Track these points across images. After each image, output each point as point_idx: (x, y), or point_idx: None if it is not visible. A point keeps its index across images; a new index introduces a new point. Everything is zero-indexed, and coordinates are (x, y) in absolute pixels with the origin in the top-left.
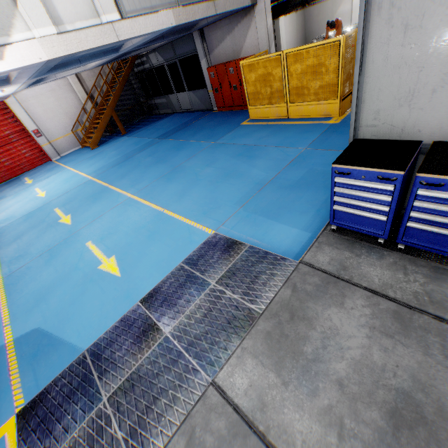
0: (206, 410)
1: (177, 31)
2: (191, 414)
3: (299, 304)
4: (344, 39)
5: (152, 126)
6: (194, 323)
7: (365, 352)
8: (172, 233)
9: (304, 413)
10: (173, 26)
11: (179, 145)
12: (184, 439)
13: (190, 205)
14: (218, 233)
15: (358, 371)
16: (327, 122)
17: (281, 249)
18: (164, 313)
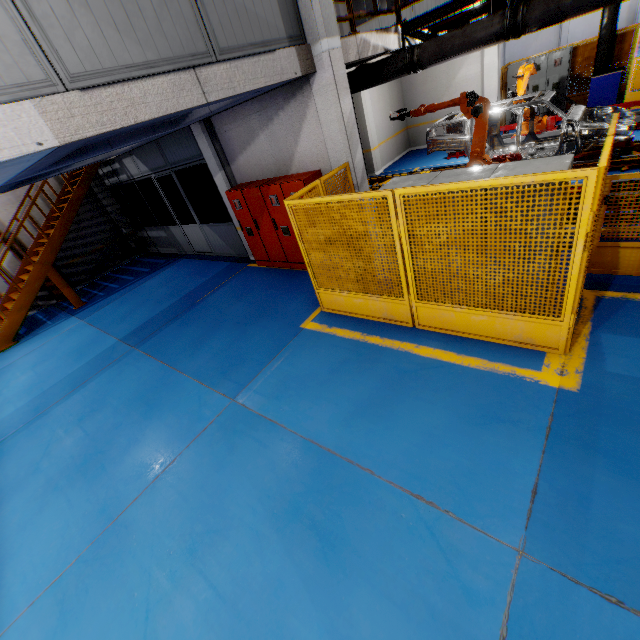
0: None
1: (147, 127)
2: None
3: None
4: (600, 176)
5: (133, 291)
6: None
7: None
8: None
9: None
10: (47, 146)
11: (154, 390)
12: None
13: None
14: None
15: None
16: (538, 379)
17: None
18: None
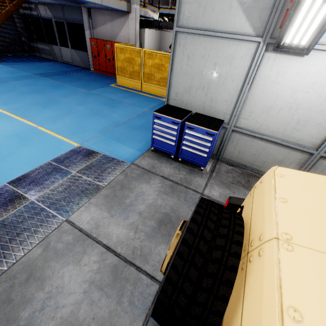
0: (60, 233)
1: (69, 0)
2: (48, 236)
3: (127, 182)
4: None
5: (31, 64)
6: (56, 193)
7: (154, 200)
8: (44, 142)
9: (120, 226)
10: None
11: (57, 85)
12: (41, 248)
13: (62, 127)
14: (82, 146)
15: (149, 208)
16: (162, 99)
17: (122, 158)
18: (32, 189)
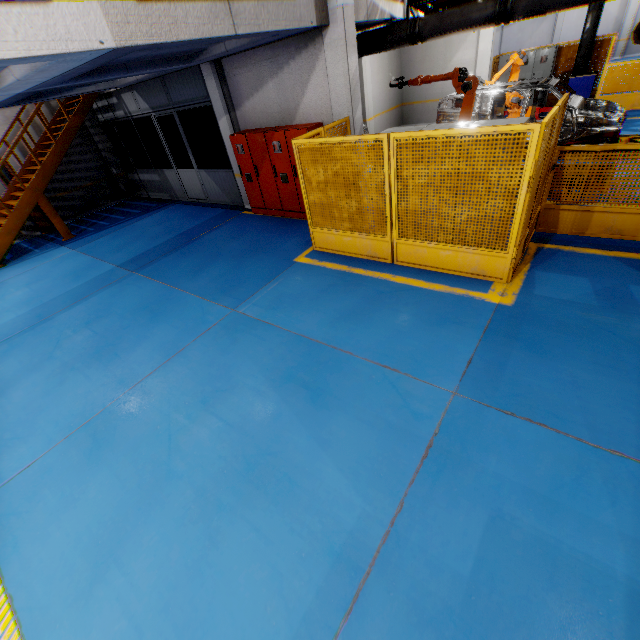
0: None
1: (162, 58)
2: None
3: None
4: (543, 131)
5: (125, 228)
6: None
7: None
8: None
9: None
10: (106, 46)
11: (159, 303)
12: None
13: None
14: None
15: None
16: (484, 298)
17: None
18: None
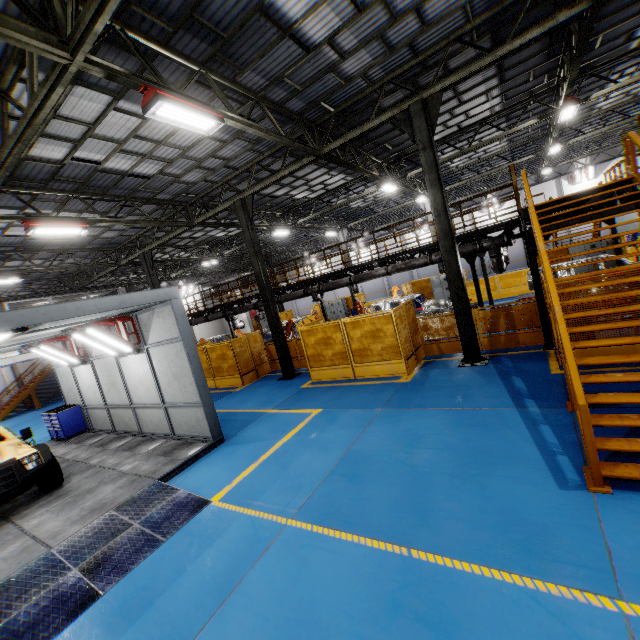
0: None
1: None
2: None
3: None
4: None
5: None
6: None
7: None
8: None
9: None
10: None
11: None
12: None
13: None
14: None
15: None
16: None
17: None
18: None
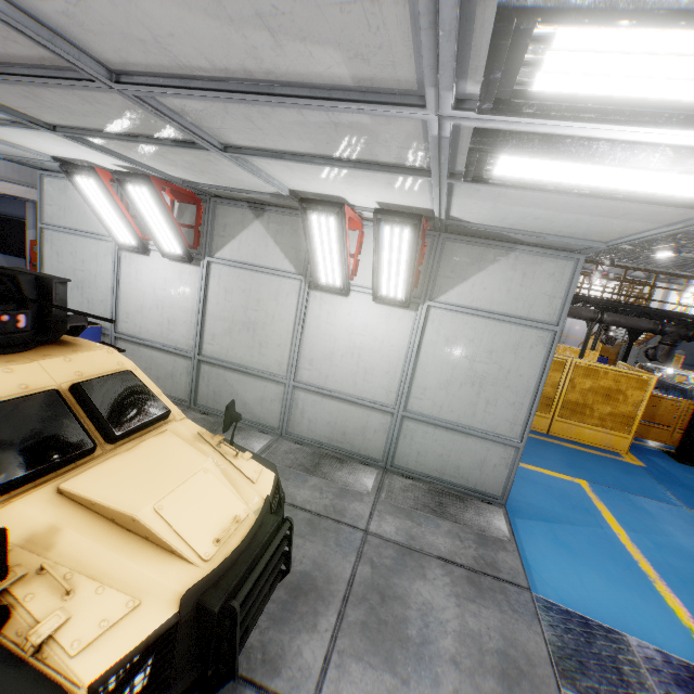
0: None
1: None
2: None
3: None
4: None
5: None
6: None
7: None
8: None
9: None
10: None
11: None
12: None
13: None
14: None
15: None
16: None
17: None
18: None
